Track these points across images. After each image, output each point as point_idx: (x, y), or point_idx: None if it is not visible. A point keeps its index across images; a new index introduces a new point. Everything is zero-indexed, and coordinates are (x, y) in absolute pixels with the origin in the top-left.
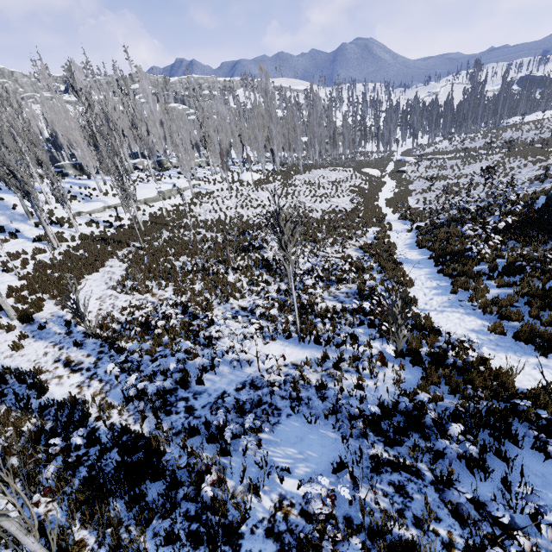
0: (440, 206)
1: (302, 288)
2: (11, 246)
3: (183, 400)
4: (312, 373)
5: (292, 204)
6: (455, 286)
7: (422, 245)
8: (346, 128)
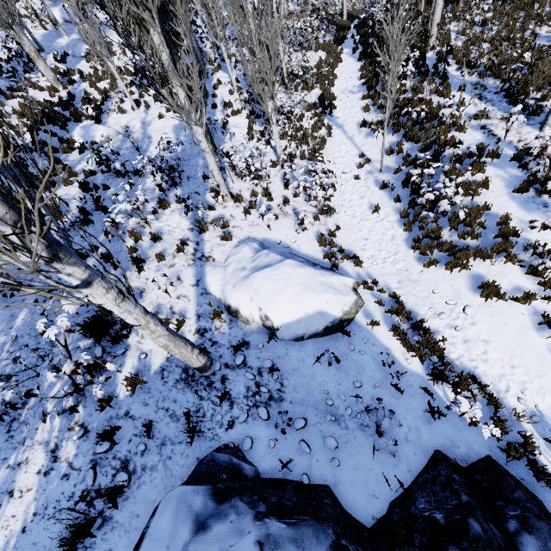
0: None
1: None
2: None
3: None
4: None
5: None
6: None
7: None
8: None
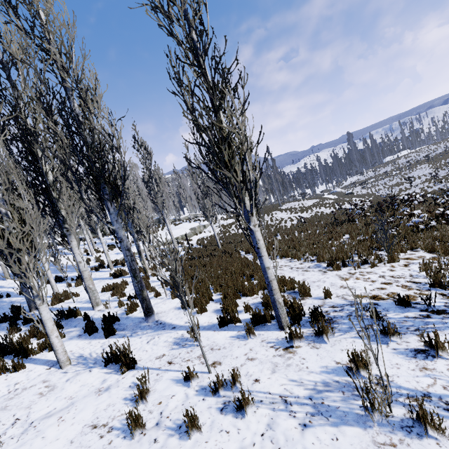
0: None
1: None
2: None
3: None
4: None
5: (319, 213)
6: None
7: None
8: (283, 180)
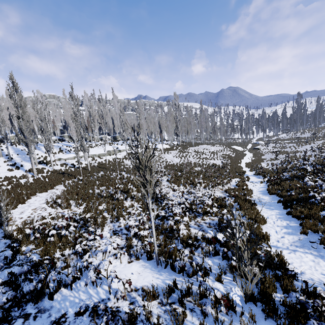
0: (284, 167)
1: (171, 215)
2: (12, 173)
3: (23, 317)
4: (157, 304)
5: (184, 162)
6: (305, 227)
7: (272, 192)
8: (221, 125)
